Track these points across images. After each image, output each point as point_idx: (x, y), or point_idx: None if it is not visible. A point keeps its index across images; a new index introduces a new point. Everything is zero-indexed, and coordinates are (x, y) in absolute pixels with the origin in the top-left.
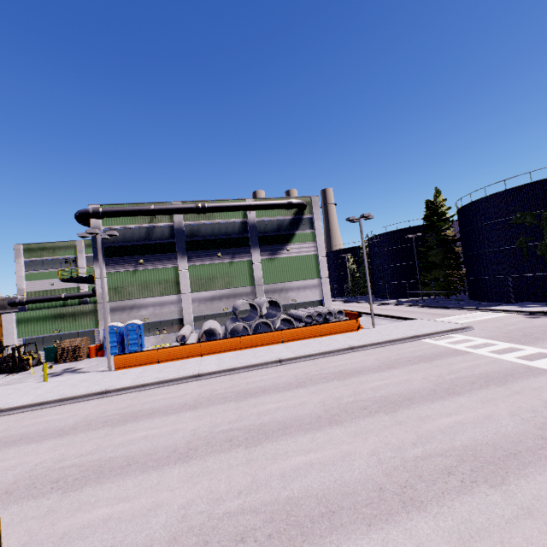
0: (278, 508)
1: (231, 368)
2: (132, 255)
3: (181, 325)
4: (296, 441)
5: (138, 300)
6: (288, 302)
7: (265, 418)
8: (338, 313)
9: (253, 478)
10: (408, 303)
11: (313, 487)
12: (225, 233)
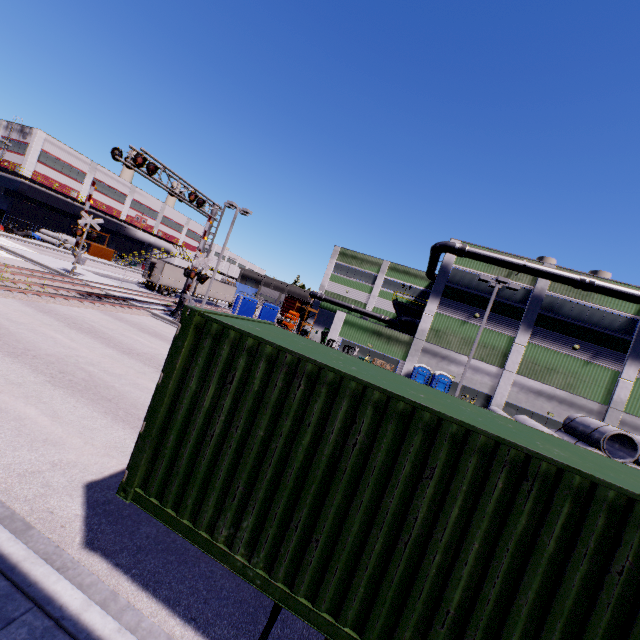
0: None
1: None
2: (468, 305)
3: (486, 402)
4: None
5: (453, 353)
6: None
7: None
8: None
9: None
10: None
11: None
12: (595, 323)
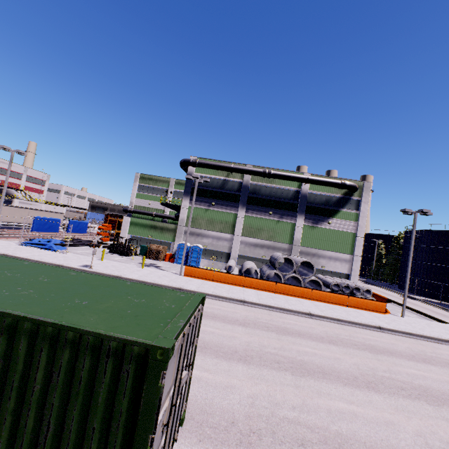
0: (329, 436)
1: (268, 305)
2: (208, 198)
3: (228, 258)
4: (336, 388)
5: (204, 230)
6: (317, 266)
7: (304, 357)
8: (365, 291)
9: (303, 401)
10: (440, 306)
11: (360, 434)
12: (279, 197)
